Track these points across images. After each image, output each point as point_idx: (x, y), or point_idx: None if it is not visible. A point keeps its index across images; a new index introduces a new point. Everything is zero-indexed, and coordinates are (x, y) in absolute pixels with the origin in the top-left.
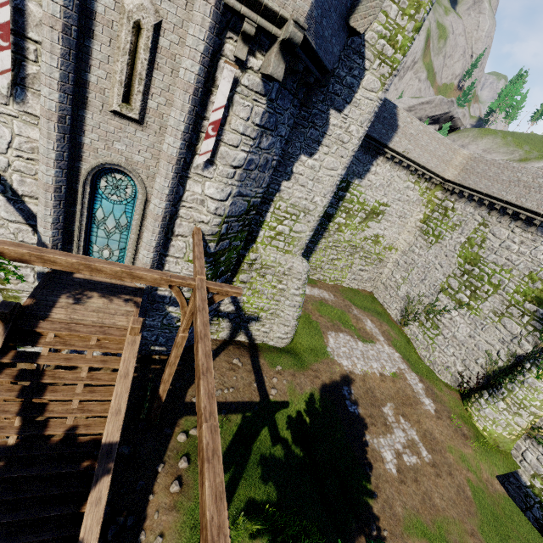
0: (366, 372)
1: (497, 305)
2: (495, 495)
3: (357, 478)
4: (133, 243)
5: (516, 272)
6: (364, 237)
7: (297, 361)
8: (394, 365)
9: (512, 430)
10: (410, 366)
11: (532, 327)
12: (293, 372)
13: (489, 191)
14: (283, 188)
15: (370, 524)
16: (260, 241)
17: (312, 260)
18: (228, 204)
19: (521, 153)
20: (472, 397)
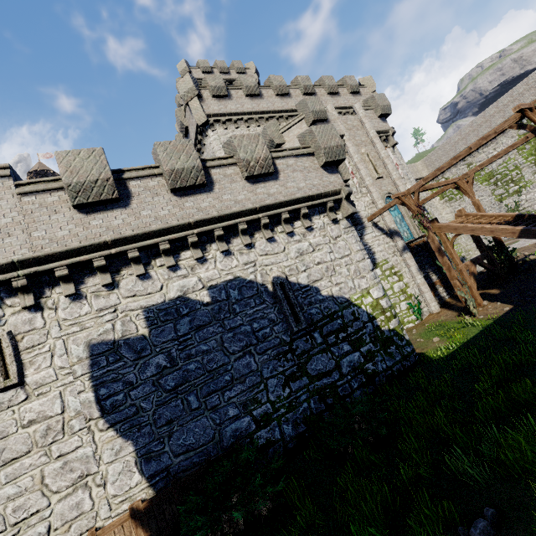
0: None
1: (530, 170)
2: None
3: None
4: (410, 221)
5: (512, 156)
6: None
7: None
8: None
9: None
10: None
11: None
12: None
13: (450, 157)
14: None
15: None
16: None
17: None
18: None
19: None
20: None
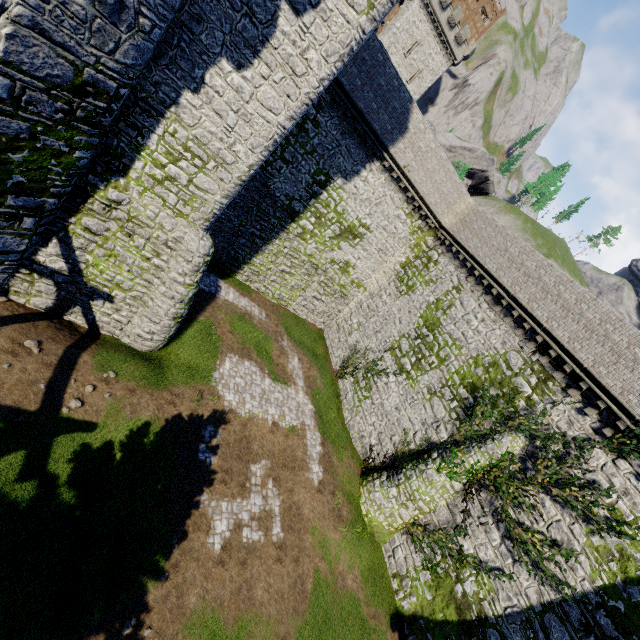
0: (254, 415)
1: (435, 381)
2: (340, 592)
3: (151, 549)
4: None
5: (465, 351)
6: (331, 258)
7: (153, 375)
8: (298, 417)
9: (393, 521)
10: (319, 423)
11: (456, 415)
12: (133, 387)
13: (475, 252)
14: (185, 103)
15: (128, 618)
16: (136, 178)
17: (256, 261)
18: (1, 33)
19: (533, 245)
20: (370, 476)
